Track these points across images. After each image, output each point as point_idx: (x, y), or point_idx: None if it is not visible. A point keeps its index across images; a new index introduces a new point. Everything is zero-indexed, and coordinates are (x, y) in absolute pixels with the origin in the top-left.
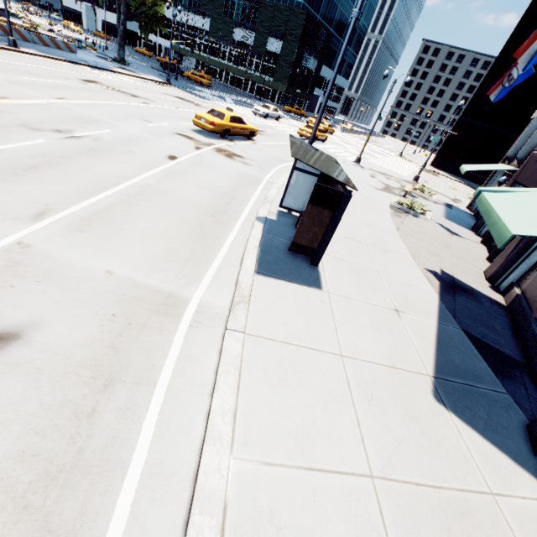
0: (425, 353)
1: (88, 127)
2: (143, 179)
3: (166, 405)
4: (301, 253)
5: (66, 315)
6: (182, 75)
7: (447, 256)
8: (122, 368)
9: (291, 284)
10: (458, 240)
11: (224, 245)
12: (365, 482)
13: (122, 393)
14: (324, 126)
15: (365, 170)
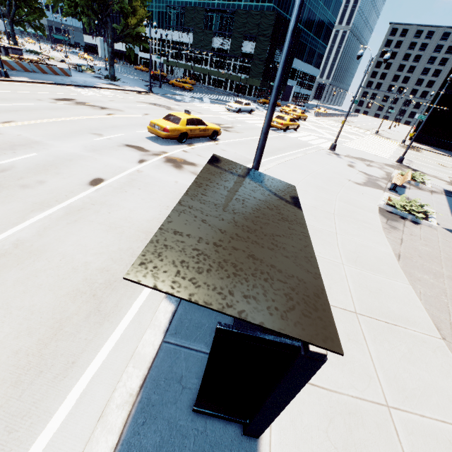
0: None
1: (7, 154)
2: (18, 230)
3: None
4: (220, 417)
5: None
6: (168, 83)
7: None
8: None
9: None
10: None
11: (70, 393)
12: None
13: None
14: (296, 113)
15: (341, 159)
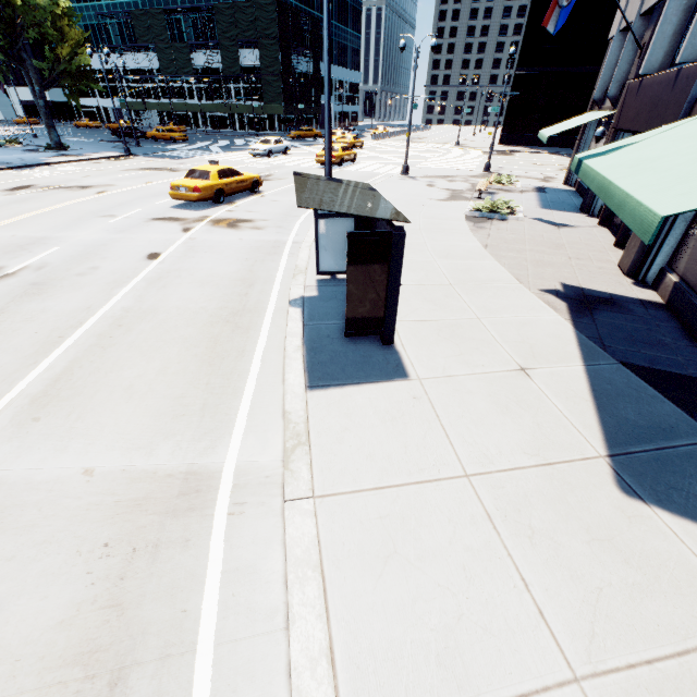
0: (584, 422)
1: (25, 255)
2: (116, 303)
3: (219, 680)
4: (364, 335)
5: (29, 576)
6: (145, 138)
7: (563, 260)
8: (135, 639)
9: (363, 387)
10: (569, 232)
11: (253, 361)
12: (569, 695)
13: (143, 688)
14: (348, 140)
15: (418, 181)
